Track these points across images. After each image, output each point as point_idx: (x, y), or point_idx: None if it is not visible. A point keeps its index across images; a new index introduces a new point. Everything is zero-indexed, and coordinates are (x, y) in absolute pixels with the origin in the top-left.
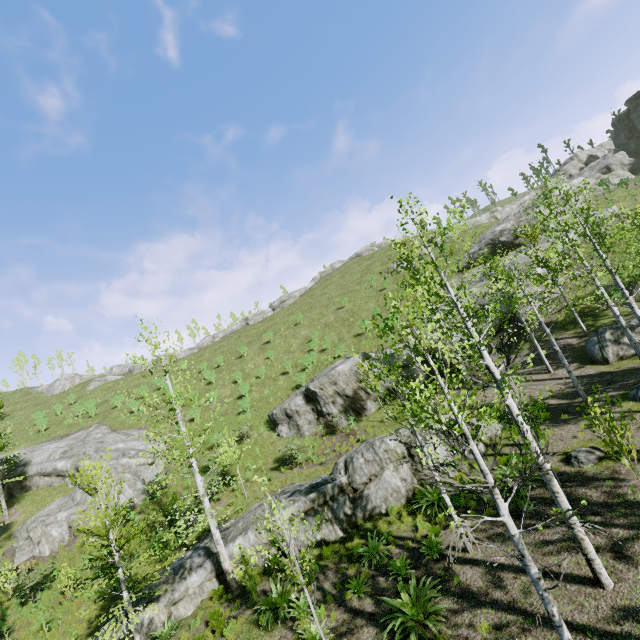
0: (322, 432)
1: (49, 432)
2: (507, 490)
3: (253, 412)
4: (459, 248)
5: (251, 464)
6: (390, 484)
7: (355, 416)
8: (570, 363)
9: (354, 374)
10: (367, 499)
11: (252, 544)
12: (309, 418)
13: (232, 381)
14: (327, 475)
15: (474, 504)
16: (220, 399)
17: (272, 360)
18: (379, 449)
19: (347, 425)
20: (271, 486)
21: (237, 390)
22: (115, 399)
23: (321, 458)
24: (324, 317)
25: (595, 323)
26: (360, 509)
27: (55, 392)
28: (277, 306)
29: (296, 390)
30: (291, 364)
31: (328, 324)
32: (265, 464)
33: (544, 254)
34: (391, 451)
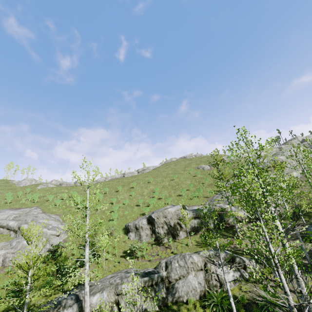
0: (152, 242)
1: (11, 204)
2: (265, 308)
3: (117, 221)
4: (236, 165)
5: (110, 250)
6: (191, 284)
7: (172, 238)
8: (296, 239)
9: (176, 214)
10: (176, 290)
11: (104, 300)
12: (147, 232)
13: (110, 202)
14: (153, 268)
15: (244, 311)
16: (102, 210)
17: (132, 197)
18: (188, 260)
19: (167, 242)
20: (119, 266)
21: (111, 208)
22: (49, 196)
23: (150, 257)
24: (163, 182)
25: (310, 220)
26: (171, 295)
27: (21, 185)
28: (140, 171)
29: (142, 215)
30: (142, 201)
31: (164, 186)
32: (118, 252)
33: (287, 177)
34: (195, 263)
